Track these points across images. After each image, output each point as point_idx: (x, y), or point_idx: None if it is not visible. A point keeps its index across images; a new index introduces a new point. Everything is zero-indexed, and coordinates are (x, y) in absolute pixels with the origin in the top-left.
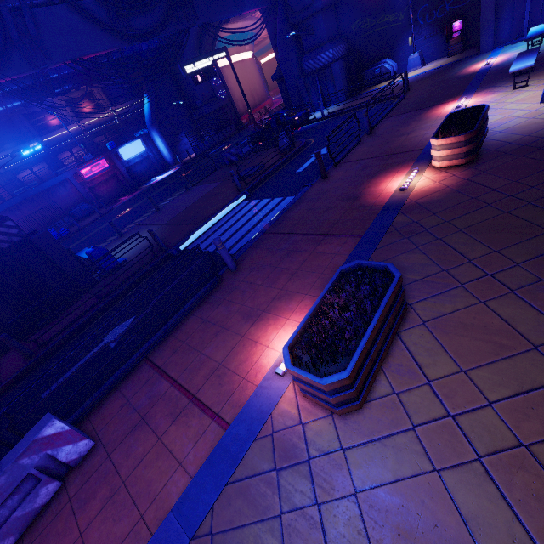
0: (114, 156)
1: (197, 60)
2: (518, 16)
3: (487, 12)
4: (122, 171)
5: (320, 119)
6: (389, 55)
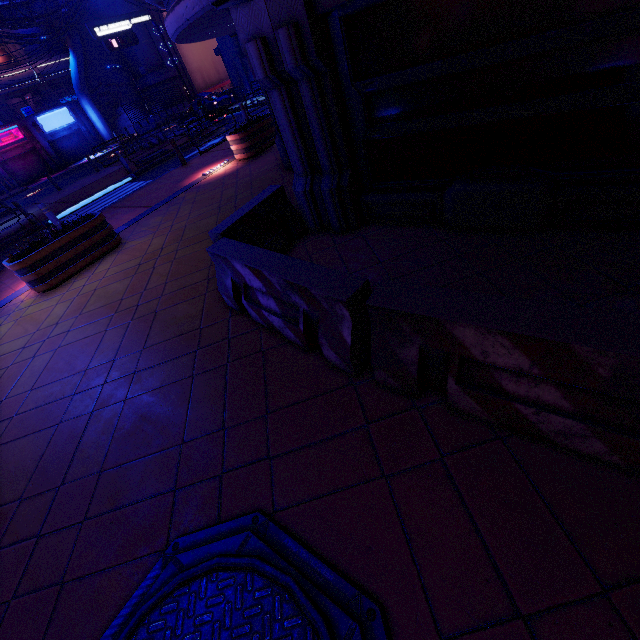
0: (31, 126)
1: (111, 22)
2: None
3: None
4: (44, 145)
5: (249, 107)
6: None
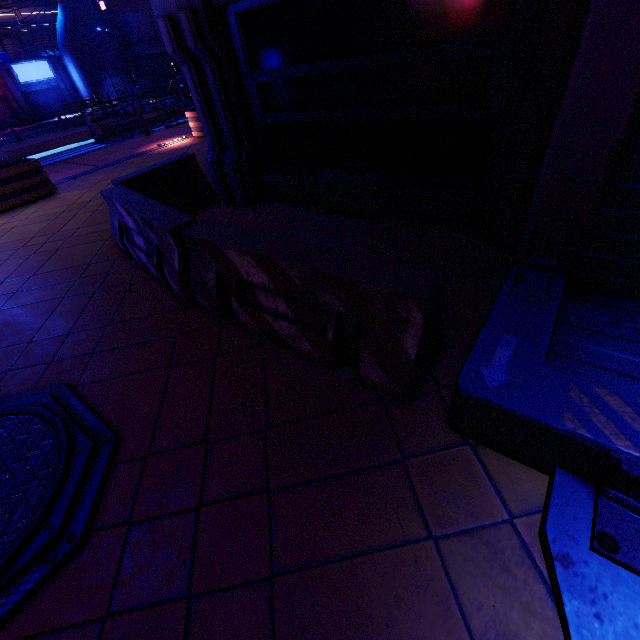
0: (5, 72)
1: None
2: None
3: None
4: (16, 95)
5: None
6: None
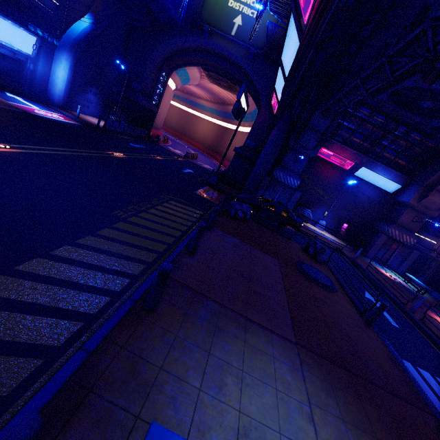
0: None
1: (245, 97)
2: (386, 254)
3: (380, 242)
4: None
5: None
6: (307, 207)
